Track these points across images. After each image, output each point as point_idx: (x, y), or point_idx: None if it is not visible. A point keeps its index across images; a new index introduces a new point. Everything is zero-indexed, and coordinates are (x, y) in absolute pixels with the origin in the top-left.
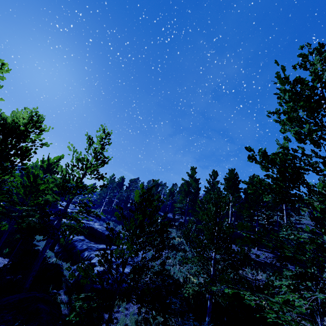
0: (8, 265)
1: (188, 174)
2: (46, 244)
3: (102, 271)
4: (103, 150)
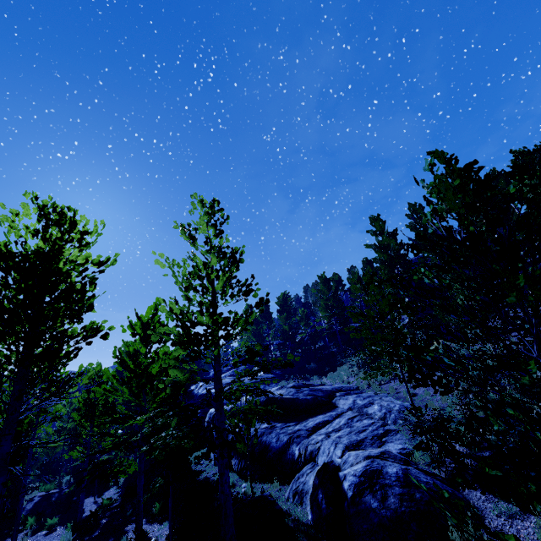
0: (173, 536)
1: (371, 233)
2: (221, 470)
3: (363, 473)
4: (221, 237)
